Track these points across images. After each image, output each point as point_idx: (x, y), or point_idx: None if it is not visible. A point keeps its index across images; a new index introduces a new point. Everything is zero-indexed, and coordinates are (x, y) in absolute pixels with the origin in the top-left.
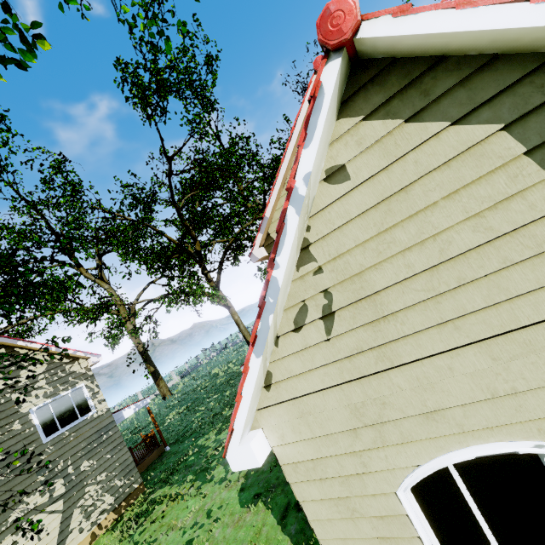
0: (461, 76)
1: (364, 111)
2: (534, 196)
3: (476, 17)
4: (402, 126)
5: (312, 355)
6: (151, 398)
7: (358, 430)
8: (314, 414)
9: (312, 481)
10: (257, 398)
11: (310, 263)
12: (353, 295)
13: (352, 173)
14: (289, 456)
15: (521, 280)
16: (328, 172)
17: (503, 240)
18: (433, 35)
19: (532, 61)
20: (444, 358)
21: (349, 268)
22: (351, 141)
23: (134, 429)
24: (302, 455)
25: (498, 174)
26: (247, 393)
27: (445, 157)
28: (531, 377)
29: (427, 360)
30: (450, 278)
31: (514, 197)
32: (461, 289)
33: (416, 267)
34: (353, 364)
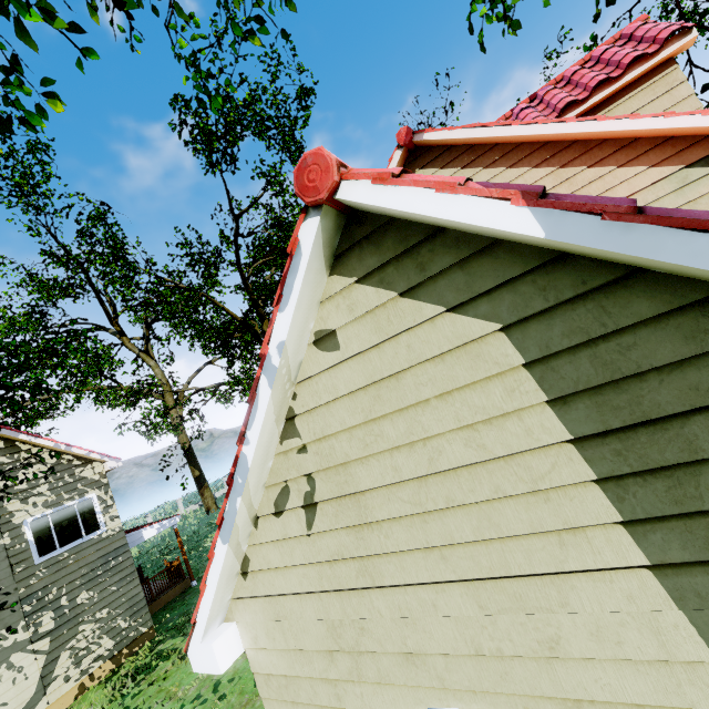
0: (459, 256)
1: (358, 272)
2: (531, 419)
3: (456, 205)
4: (396, 299)
5: (291, 548)
6: (193, 509)
7: (335, 653)
8: (290, 620)
9: (285, 701)
10: (231, 586)
11: (294, 438)
12: (337, 488)
13: (343, 342)
14: (262, 665)
15: (514, 518)
16: (317, 335)
17: (497, 464)
18: (415, 213)
19: (535, 257)
20: (428, 591)
21: (334, 455)
22: (343, 304)
23: (164, 548)
24: (275, 667)
25: (494, 383)
26: (211, 583)
27: (439, 348)
28: (519, 641)
29: (410, 588)
30: (438, 495)
31: (511, 415)
32: (450, 511)
33: (404, 473)
34: (334, 571)
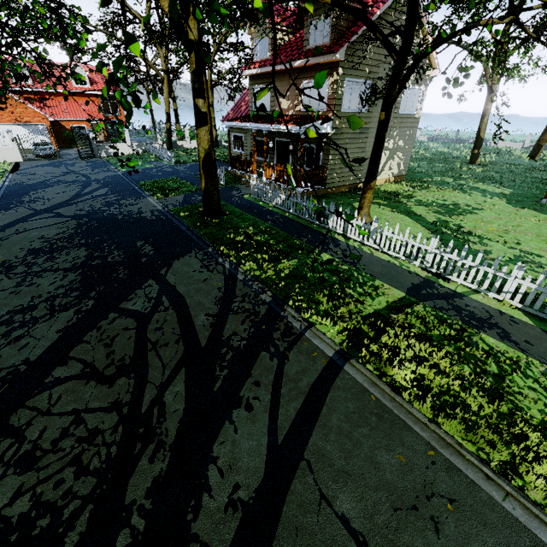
0: None
1: None
2: None
3: None
4: None
5: None
6: None
7: None
8: None
9: None
10: None
11: None
12: None
13: None
14: None
15: None
16: None
17: None
18: None
19: None
20: None
21: None
22: None
23: None
24: None
25: None
26: None
27: None
28: None
29: None
30: None
31: None
32: None
33: None
34: None
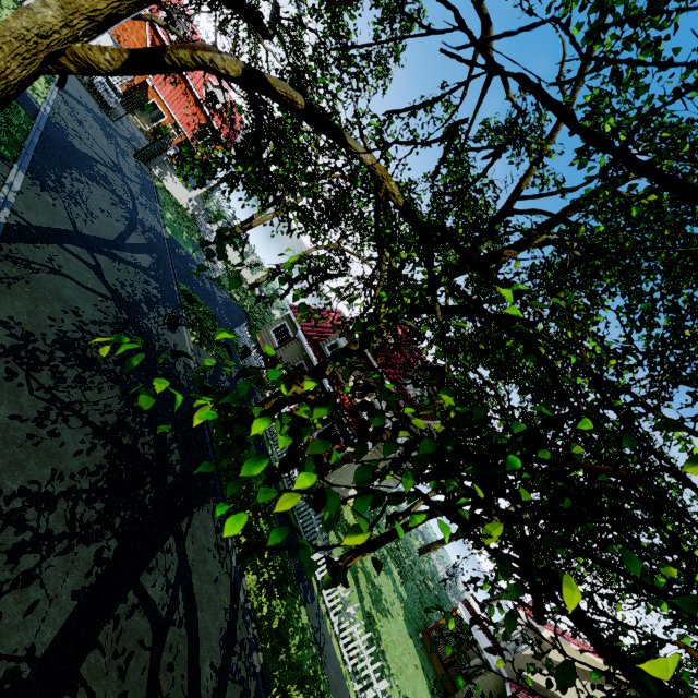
0: None
1: None
2: None
3: None
4: None
5: None
6: None
7: None
8: None
9: None
10: None
11: None
12: None
13: None
14: None
15: None
16: None
17: None
18: None
19: None
20: None
21: None
22: None
23: None
24: None
25: None
26: None
27: None
28: None
29: None
30: None
31: None
32: None
33: None
34: None
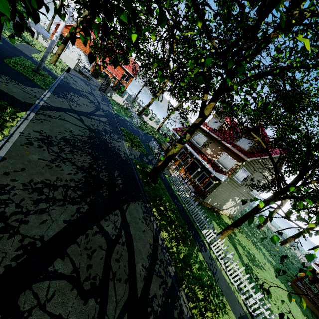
0: None
1: None
2: None
3: None
4: None
5: None
6: None
7: None
8: None
9: None
10: None
11: None
12: None
13: None
14: None
15: None
16: None
17: None
18: None
19: None
20: None
21: None
22: None
23: None
24: None
25: None
26: None
27: None
28: None
29: None
30: None
31: None
32: None
33: None
34: None
